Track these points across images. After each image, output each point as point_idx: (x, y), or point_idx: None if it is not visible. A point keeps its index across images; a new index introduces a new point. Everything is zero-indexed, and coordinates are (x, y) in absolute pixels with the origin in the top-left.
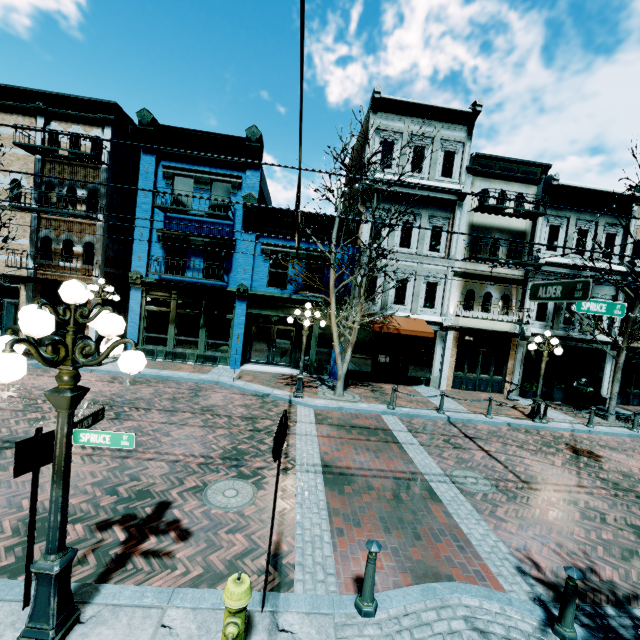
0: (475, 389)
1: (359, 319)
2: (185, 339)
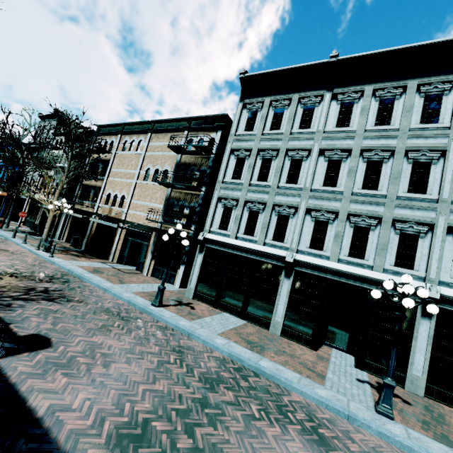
0: (29, 226)
1: None
2: None
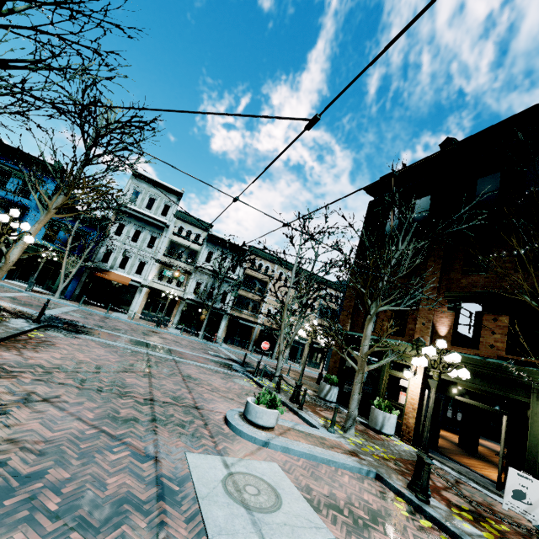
0: (153, 321)
1: (81, 263)
2: None
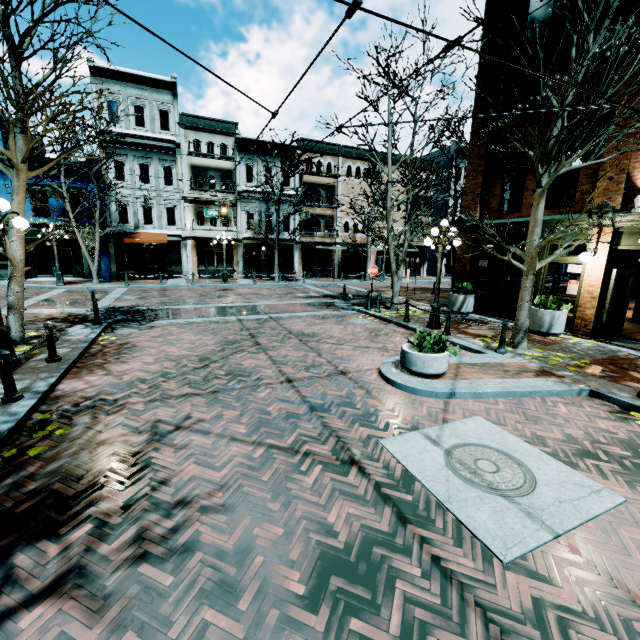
0: (216, 277)
1: (98, 233)
2: None
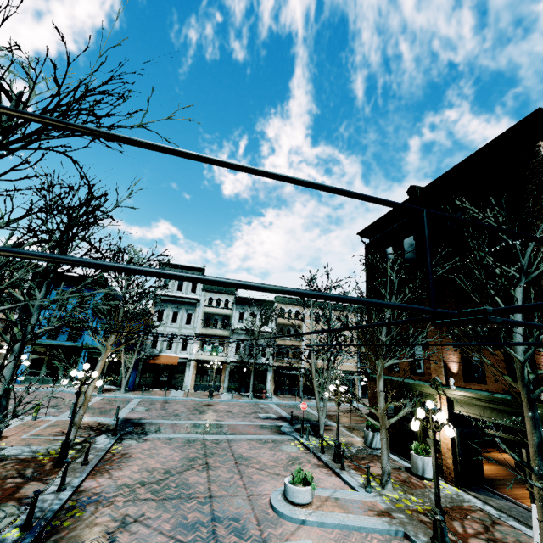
0: (206, 391)
1: (135, 357)
2: (51, 372)
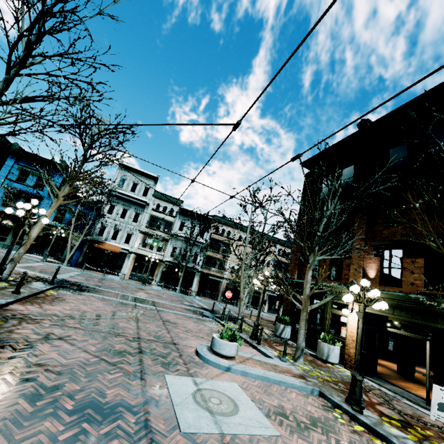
0: (140, 281)
1: (82, 237)
2: (0, 236)
